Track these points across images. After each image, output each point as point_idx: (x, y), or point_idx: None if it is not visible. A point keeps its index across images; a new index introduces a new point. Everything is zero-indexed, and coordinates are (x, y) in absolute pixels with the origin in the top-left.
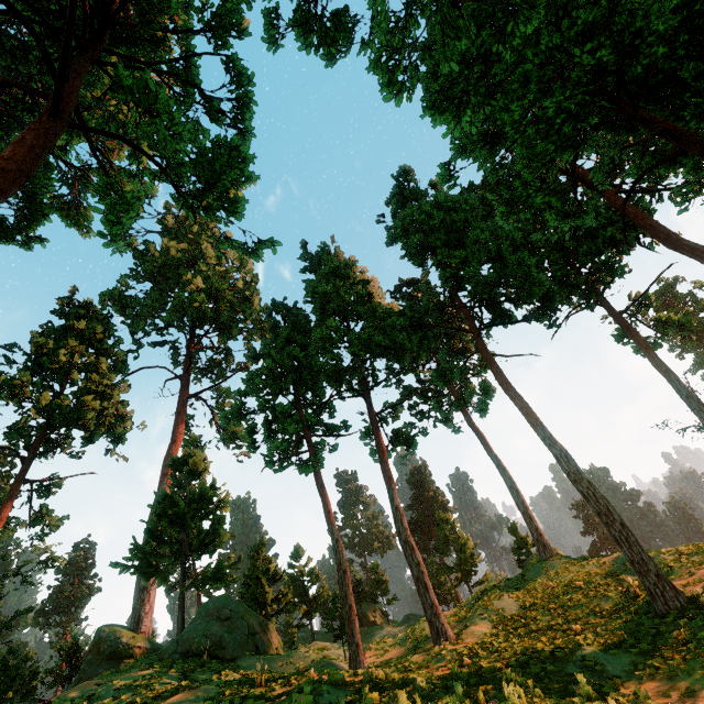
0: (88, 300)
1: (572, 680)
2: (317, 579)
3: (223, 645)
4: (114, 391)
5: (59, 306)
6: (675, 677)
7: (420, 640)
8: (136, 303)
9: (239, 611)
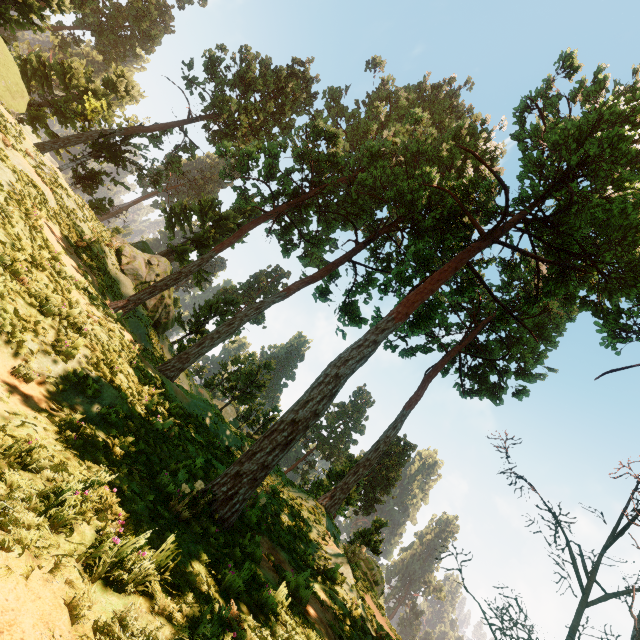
0: (308, 68)
1: (35, 326)
2: (259, 388)
3: (130, 263)
4: (263, 131)
5: (292, 60)
6: (40, 415)
7: (181, 389)
8: (343, 111)
9: (162, 273)
